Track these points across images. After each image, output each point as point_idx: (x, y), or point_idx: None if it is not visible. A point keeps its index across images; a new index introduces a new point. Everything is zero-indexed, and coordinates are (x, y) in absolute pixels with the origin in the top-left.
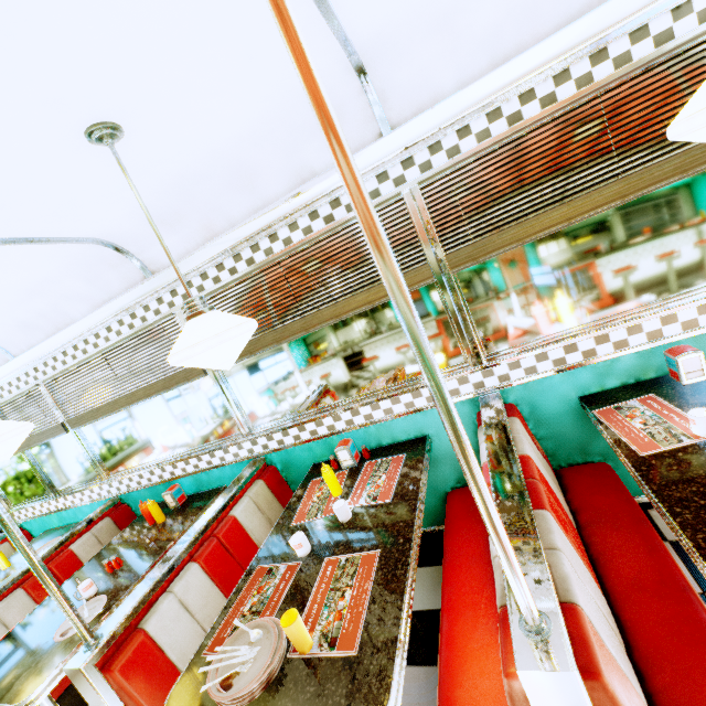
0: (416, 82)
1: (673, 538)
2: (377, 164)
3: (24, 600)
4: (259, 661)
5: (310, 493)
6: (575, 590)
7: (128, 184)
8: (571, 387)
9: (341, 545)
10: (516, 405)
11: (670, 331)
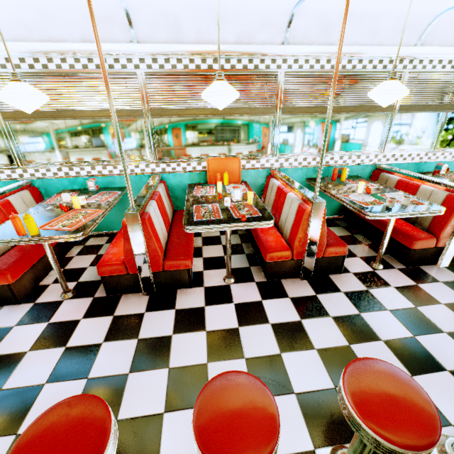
0: None
1: (86, 245)
2: None
3: None
4: None
5: None
6: None
7: None
8: (61, 185)
9: None
10: (39, 188)
11: (94, 173)
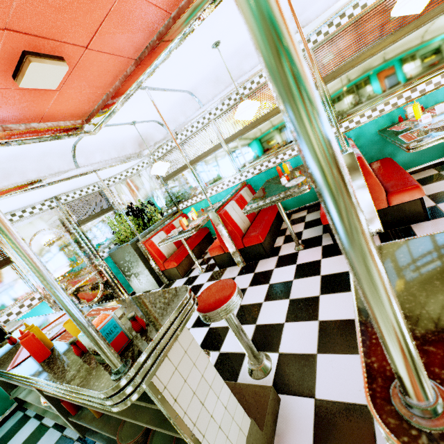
0: None
1: None
2: None
3: (236, 204)
4: None
5: (395, 128)
6: None
7: None
8: None
9: None
10: None
11: None
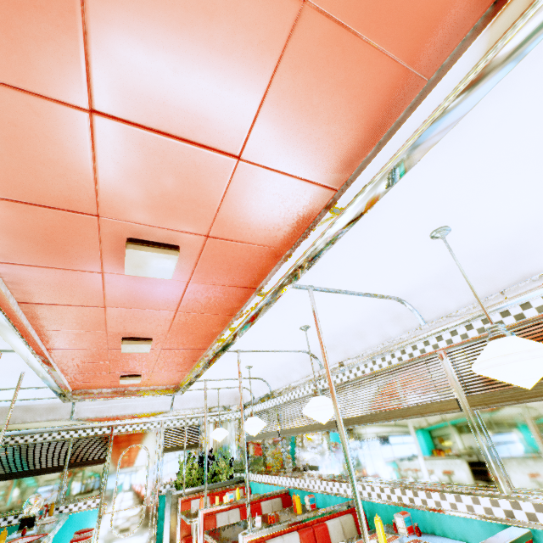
0: (434, 304)
1: None
2: (419, 338)
3: (238, 516)
4: None
5: (370, 536)
6: None
7: (314, 336)
8: None
9: None
10: None
11: None
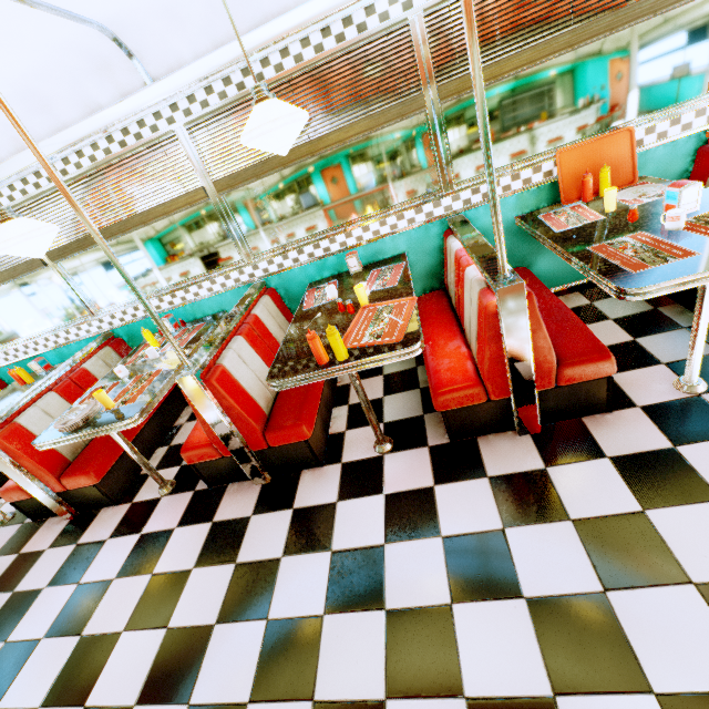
0: (162, 48)
1: None
2: (148, 107)
3: None
4: (84, 414)
5: (141, 350)
6: (225, 360)
7: None
8: (306, 277)
9: (147, 369)
10: (277, 289)
11: (350, 242)
